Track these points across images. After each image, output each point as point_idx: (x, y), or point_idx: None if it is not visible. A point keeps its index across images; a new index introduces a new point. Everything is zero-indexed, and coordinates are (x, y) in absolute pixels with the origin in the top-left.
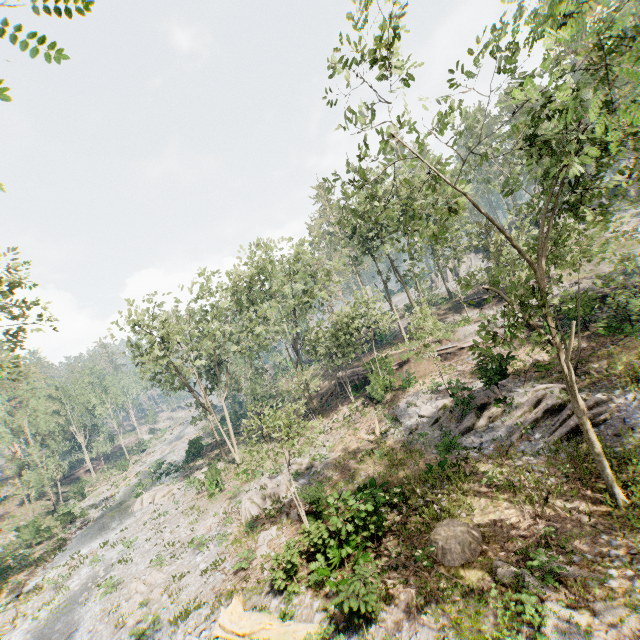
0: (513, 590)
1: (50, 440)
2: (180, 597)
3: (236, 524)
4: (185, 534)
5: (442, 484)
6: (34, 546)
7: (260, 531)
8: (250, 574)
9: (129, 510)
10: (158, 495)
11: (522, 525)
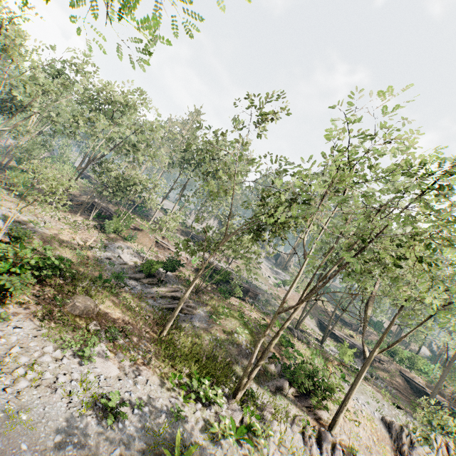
0: (91, 334)
1: None
2: None
3: None
4: None
5: (99, 287)
6: None
7: None
8: None
9: None
10: None
11: (119, 320)
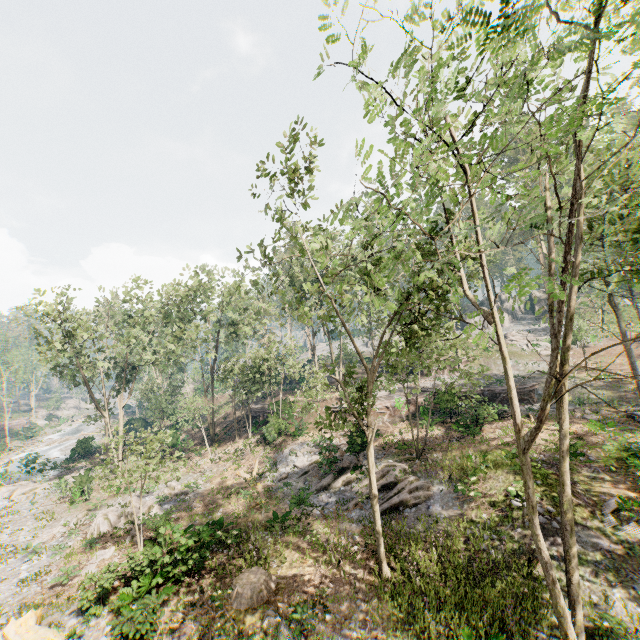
0: (270, 636)
1: None
2: None
3: (80, 538)
4: (25, 539)
5: (277, 534)
6: None
7: (98, 549)
8: (65, 590)
9: None
10: (18, 491)
11: (310, 582)
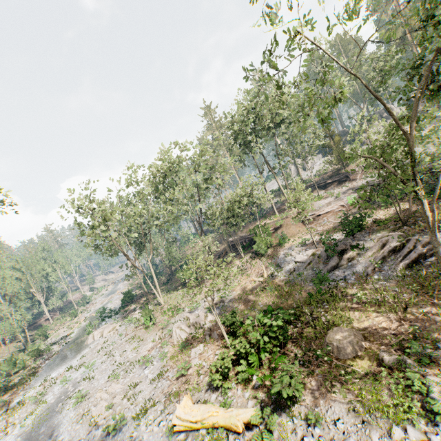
0: (397, 371)
1: (16, 299)
2: (137, 400)
3: (171, 345)
4: (132, 356)
5: (322, 305)
6: (13, 375)
7: (191, 348)
8: (189, 379)
9: (84, 343)
10: (105, 331)
11: (391, 327)
